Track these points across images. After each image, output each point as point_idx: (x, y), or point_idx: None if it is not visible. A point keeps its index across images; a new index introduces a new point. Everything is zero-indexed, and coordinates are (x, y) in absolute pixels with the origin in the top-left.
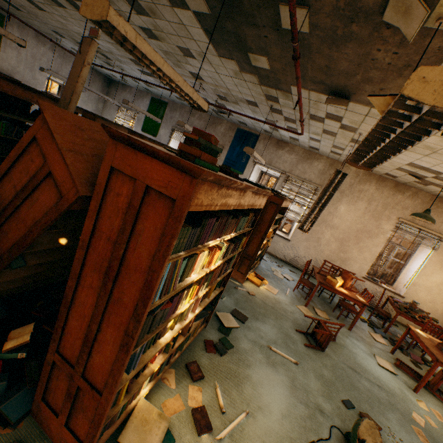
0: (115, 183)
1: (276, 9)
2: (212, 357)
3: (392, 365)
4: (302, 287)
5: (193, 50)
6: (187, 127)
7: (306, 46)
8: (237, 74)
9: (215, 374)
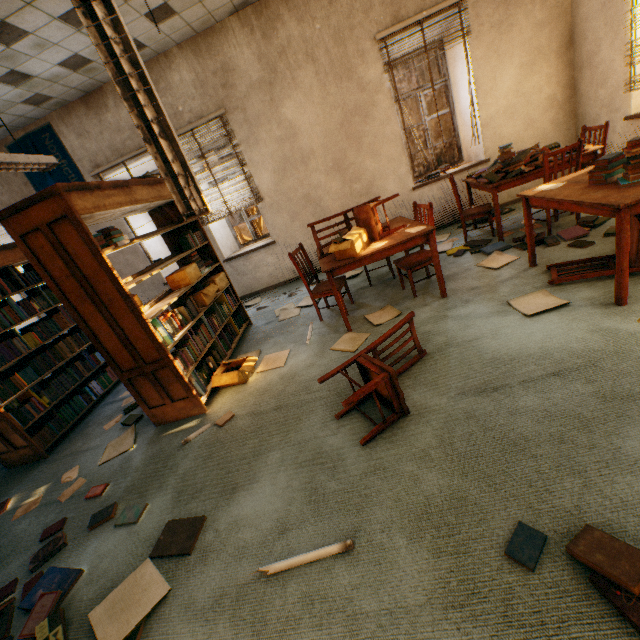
0: None
1: None
2: None
3: (549, 291)
4: None
5: None
6: None
7: None
8: None
9: None
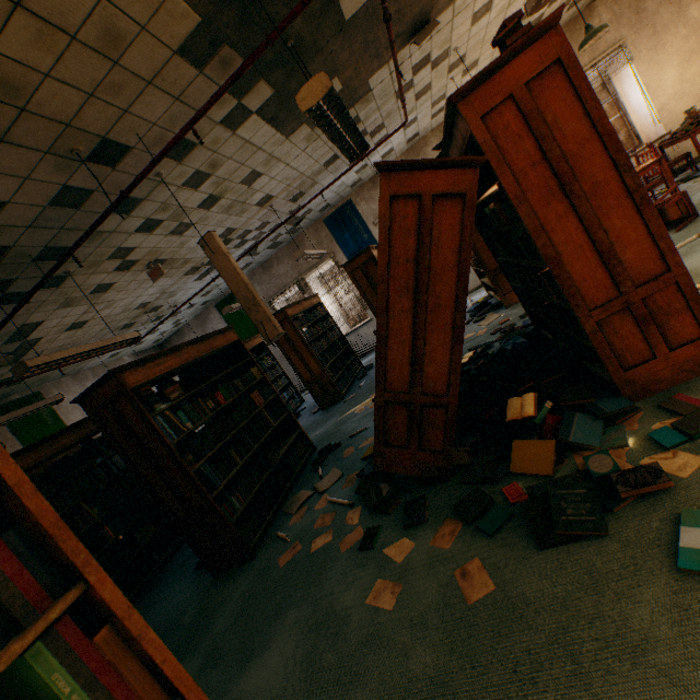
0: (494, 126)
1: (336, 9)
2: None
3: None
4: None
5: (259, 165)
6: (306, 253)
7: (372, 14)
8: (309, 139)
9: None
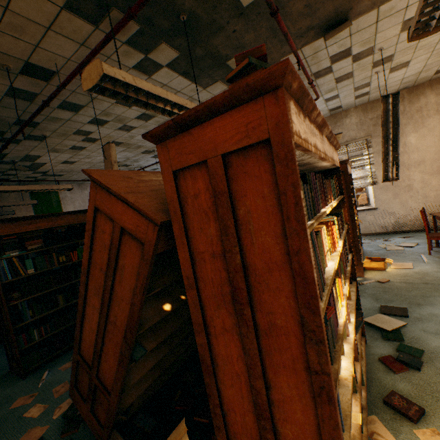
0: (186, 187)
1: None
2: (408, 377)
3: None
4: (436, 245)
5: None
6: None
7: (276, 4)
8: None
9: (434, 399)
